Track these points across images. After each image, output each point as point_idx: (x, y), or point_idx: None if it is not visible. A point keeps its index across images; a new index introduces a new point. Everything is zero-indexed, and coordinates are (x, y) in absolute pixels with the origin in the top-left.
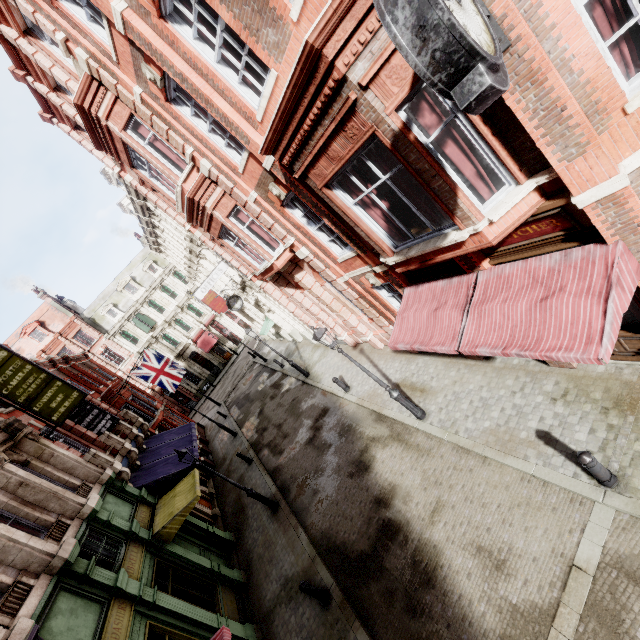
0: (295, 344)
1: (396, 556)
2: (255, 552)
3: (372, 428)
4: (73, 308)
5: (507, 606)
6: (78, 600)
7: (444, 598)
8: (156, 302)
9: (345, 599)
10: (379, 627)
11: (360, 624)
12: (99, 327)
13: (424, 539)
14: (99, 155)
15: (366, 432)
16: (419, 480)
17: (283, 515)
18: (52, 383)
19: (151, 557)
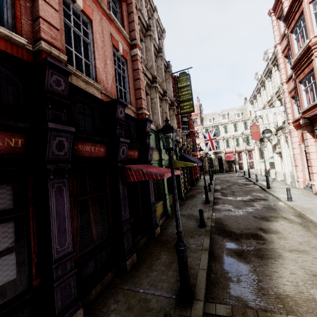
0: (273, 179)
1: (250, 242)
2: (187, 204)
3: (289, 215)
4: (201, 111)
5: (309, 296)
6: (154, 140)
7: (264, 265)
8: (227, 128)
9: (210, 231)
10: (216, 246)
11: (209, 238)
12: (202, 122)
13: (276, 250)
14: (276, 34)
15: (283, 214)
16: (300, 240)
17: (208, 205)
18: (190, 101)
19: (168, 163)
